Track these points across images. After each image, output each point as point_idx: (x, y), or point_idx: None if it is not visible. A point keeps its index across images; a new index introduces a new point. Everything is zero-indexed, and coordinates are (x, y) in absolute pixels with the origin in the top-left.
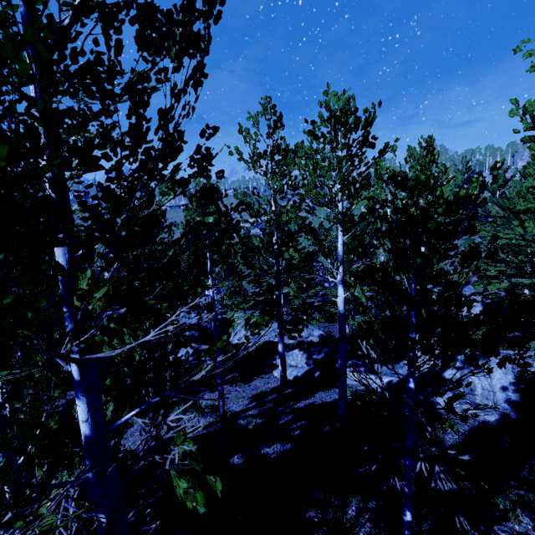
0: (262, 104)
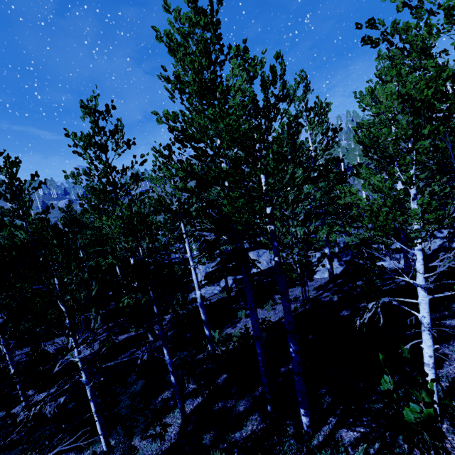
0: (299, 76)
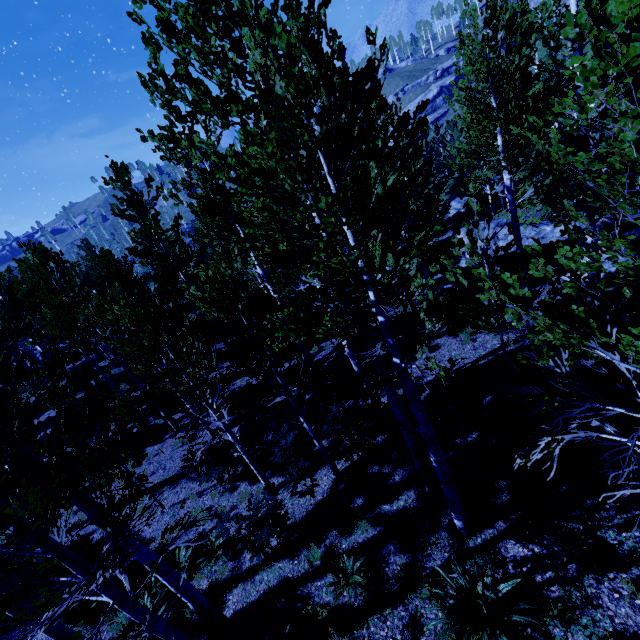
0: None
